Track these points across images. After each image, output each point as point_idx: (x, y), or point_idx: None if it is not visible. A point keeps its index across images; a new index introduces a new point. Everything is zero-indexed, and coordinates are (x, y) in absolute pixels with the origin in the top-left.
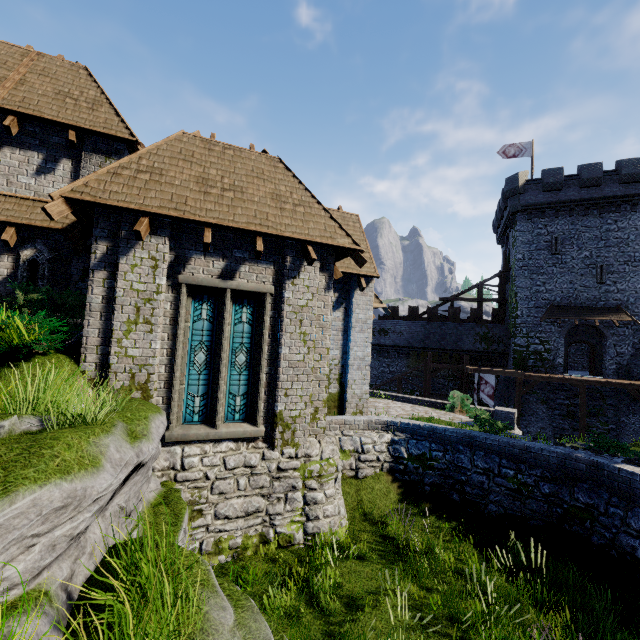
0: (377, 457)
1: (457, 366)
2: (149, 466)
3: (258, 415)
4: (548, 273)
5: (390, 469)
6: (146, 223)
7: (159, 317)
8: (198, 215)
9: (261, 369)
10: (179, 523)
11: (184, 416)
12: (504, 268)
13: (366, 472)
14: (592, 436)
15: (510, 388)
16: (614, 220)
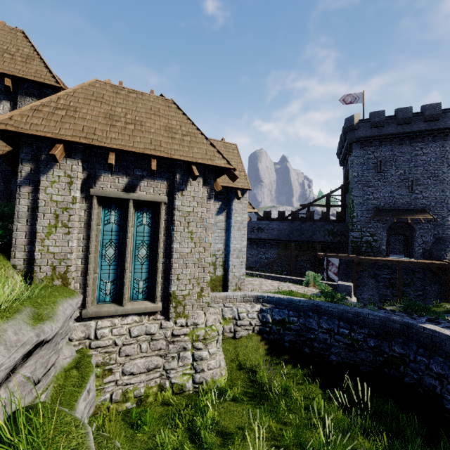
0: (250, 322)
1: (312, 253)
2: (57, 341)
3: (156, 295)
4: (375, 186)
5: (259, 331)
6: (61, 148)
7: (75, 222)
8: (104, 142)
9: (158, 260)
10: (84, 384)
11: (98, 297)
12: (344, 183)
13: (241, 334)
14: (405, 302)
15: (349, 267)
16: (420, 148)
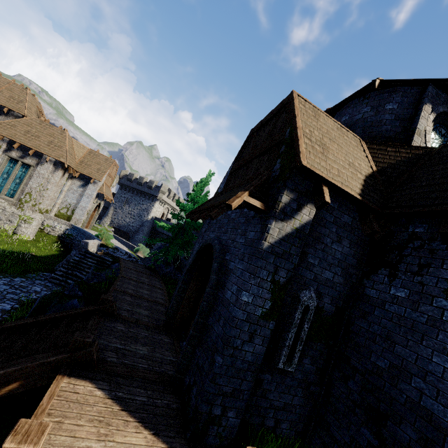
0: (58, 231)
1: None
2: None
3: (15, 197)
4: None
5: (61, 236)
6: (0, 137)
7: None
8: (17, 139)
9: (21, 185)
10: None
11: None
12: None
13: (51, 233)
14: None
15: None
16: None
